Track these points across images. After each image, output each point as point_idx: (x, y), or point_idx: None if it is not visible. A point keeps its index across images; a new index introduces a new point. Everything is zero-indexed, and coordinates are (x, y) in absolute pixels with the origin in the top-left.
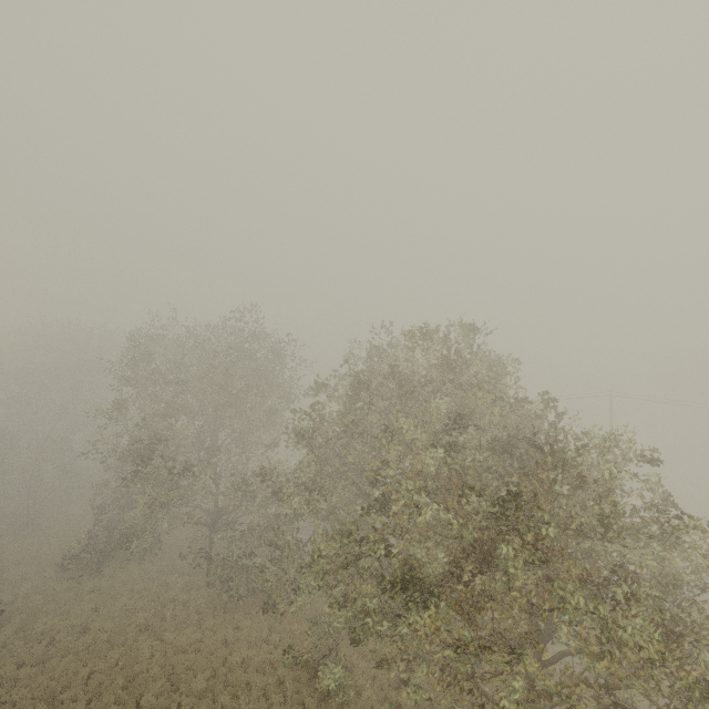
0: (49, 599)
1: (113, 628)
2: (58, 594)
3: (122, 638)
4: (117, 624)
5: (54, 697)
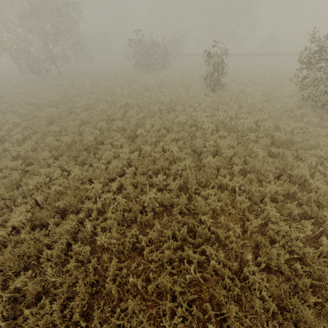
0: None
1: None
2: None
3: None
4: None
5: None
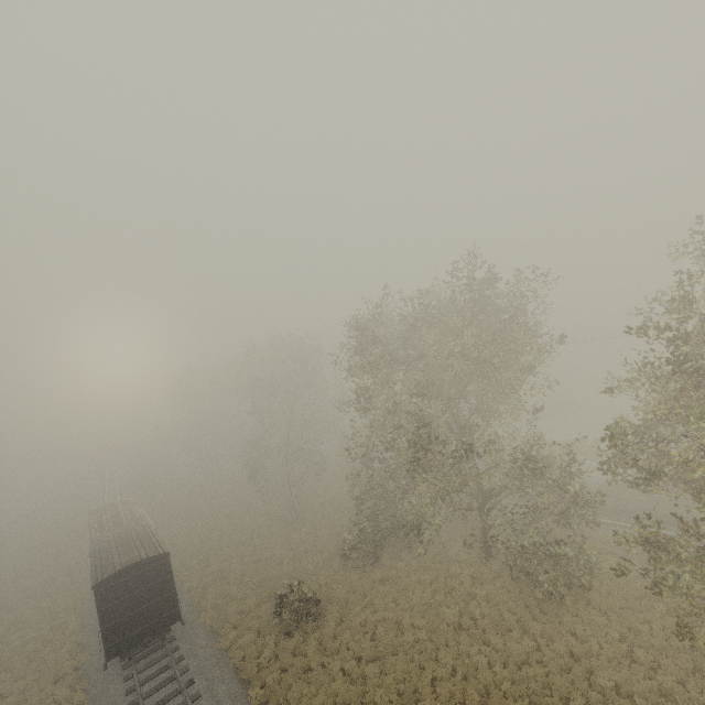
0: (348, 589)
1: (425, 625)
2: (353, 584)
3: (442, 638)
4: (428, 620)
5: (410, 703)
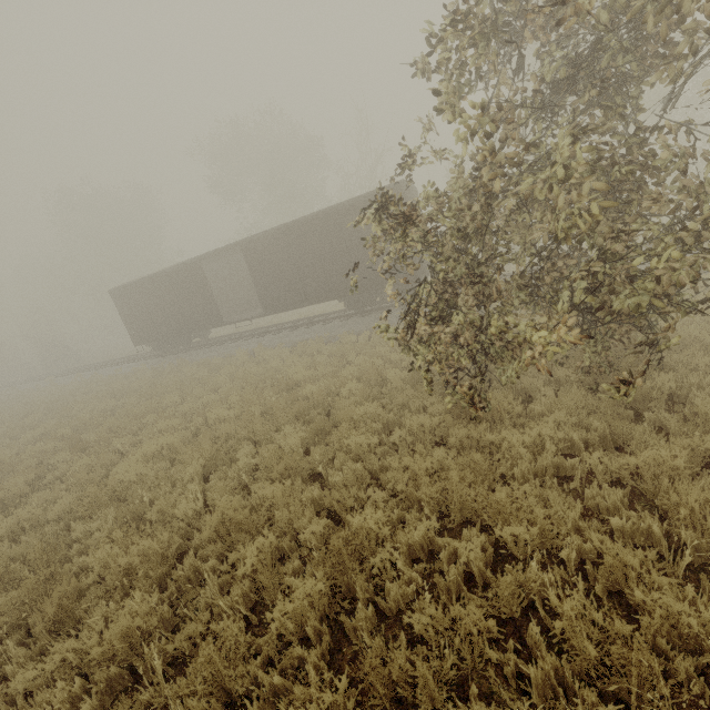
0: None
1: None
2: None
3: None
4: None
5: None
